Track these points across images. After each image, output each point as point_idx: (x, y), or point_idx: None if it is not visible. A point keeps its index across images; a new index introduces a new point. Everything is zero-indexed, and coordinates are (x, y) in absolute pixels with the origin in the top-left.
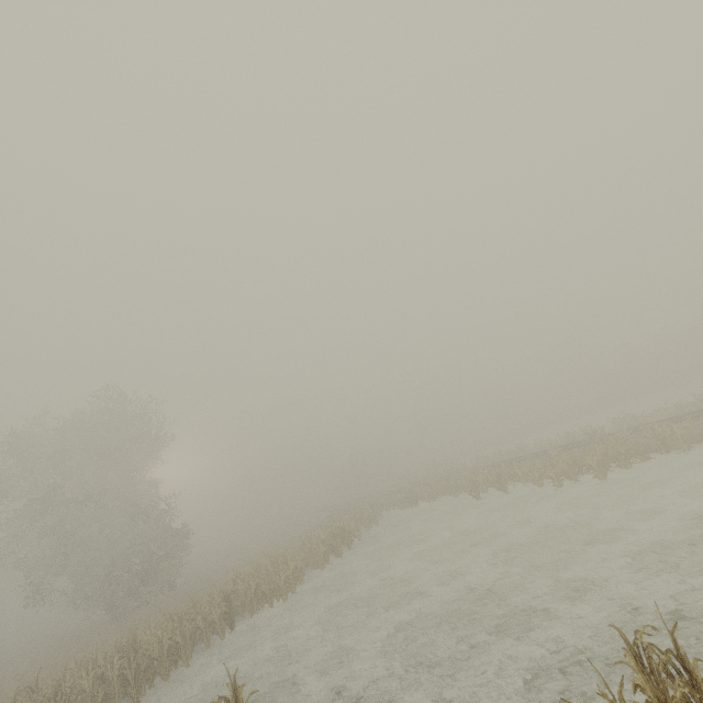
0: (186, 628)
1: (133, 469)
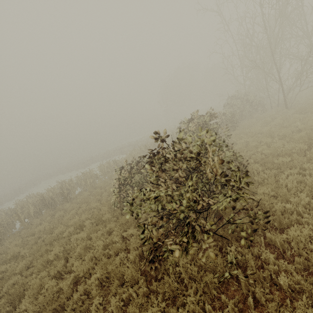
0: None
1: None
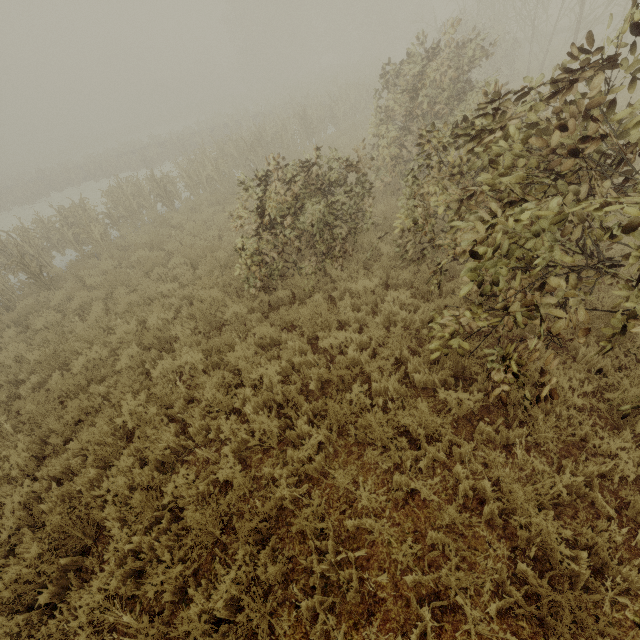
0: None
1: None
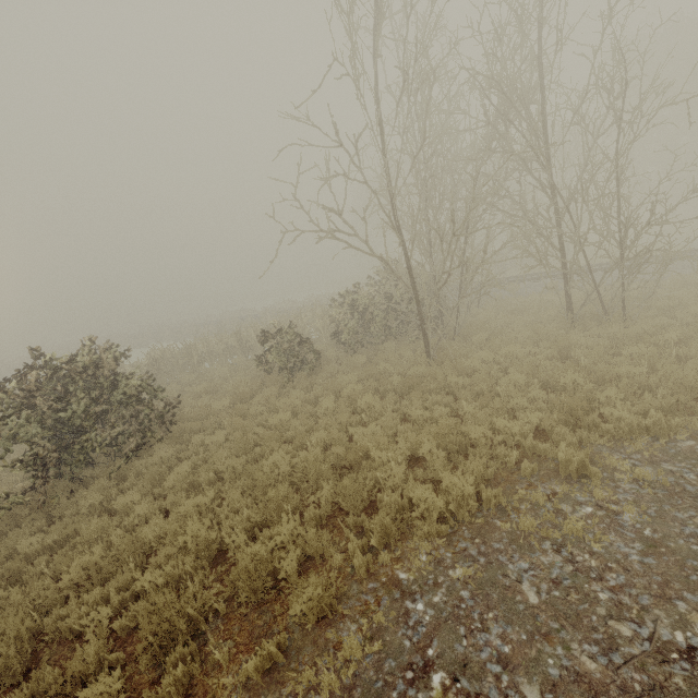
0: None
1: None
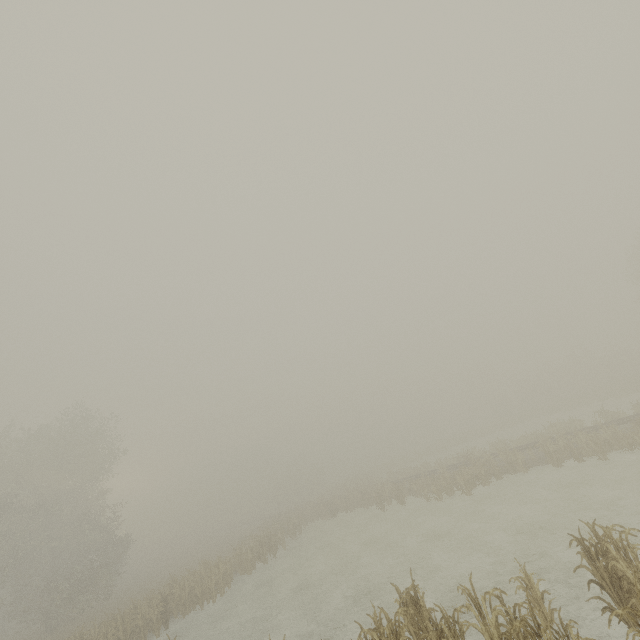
0: (128, 625)
1: (85, 481)
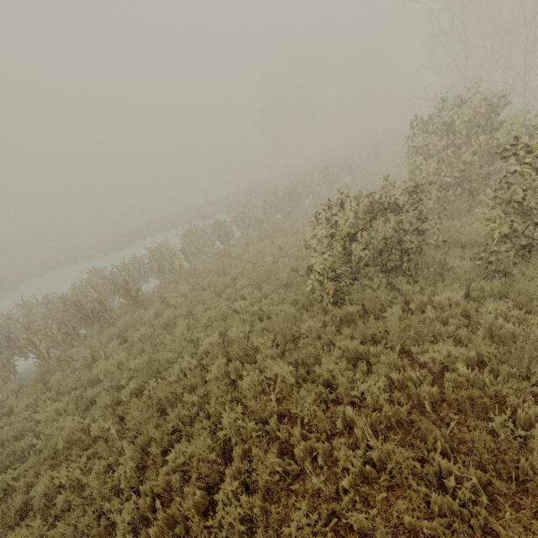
0: None
1: None
